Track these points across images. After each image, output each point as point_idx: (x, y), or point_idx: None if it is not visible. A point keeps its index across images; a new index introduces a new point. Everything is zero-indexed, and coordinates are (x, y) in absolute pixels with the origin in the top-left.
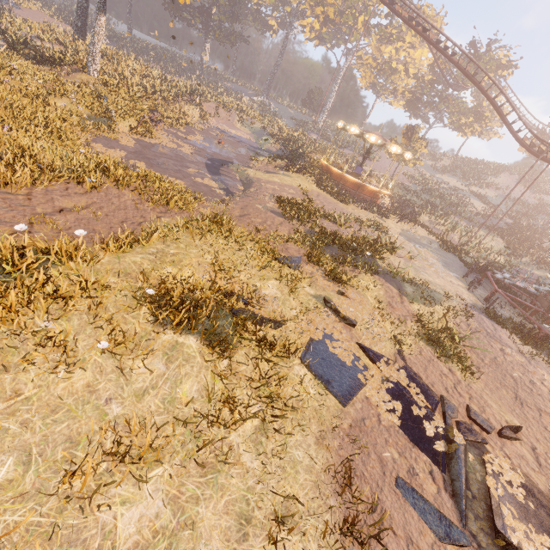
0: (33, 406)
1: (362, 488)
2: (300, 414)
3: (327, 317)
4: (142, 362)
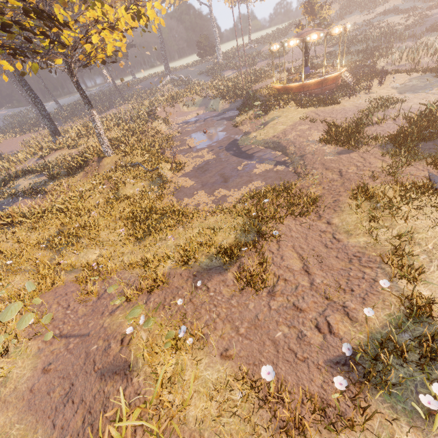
0: None
1: None
2: None
3: None
4: None
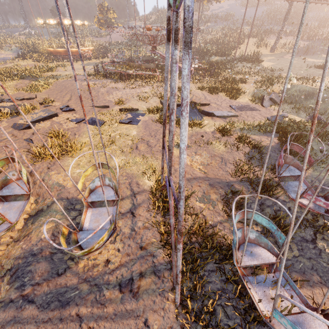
0: None
1: None
2: None
3: None
4: None
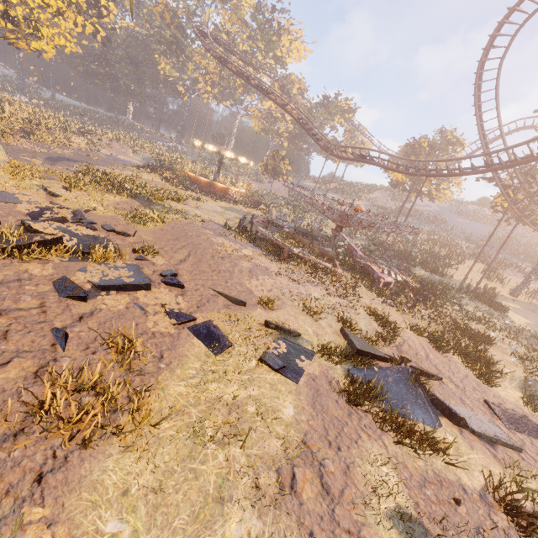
0: None
1: None
2: None
3: (37, 192)
4: None
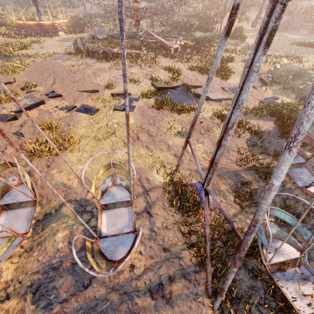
0: None
1: None
2: None
3: None
4: None
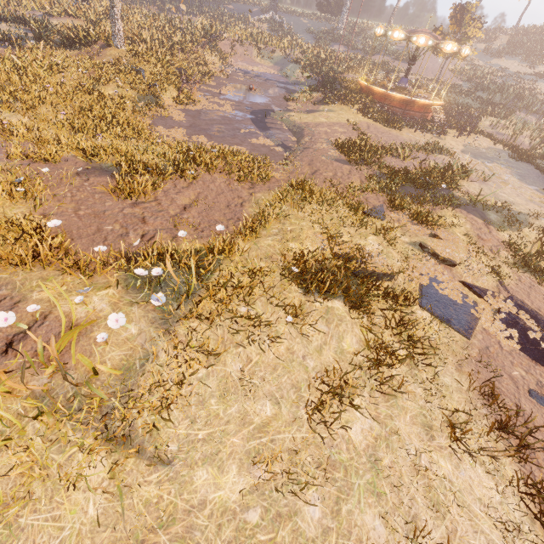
0: (261, 367)
1: (503, 400)
2: (436, 350)
3: (427, 262)
4: (311, 326)
